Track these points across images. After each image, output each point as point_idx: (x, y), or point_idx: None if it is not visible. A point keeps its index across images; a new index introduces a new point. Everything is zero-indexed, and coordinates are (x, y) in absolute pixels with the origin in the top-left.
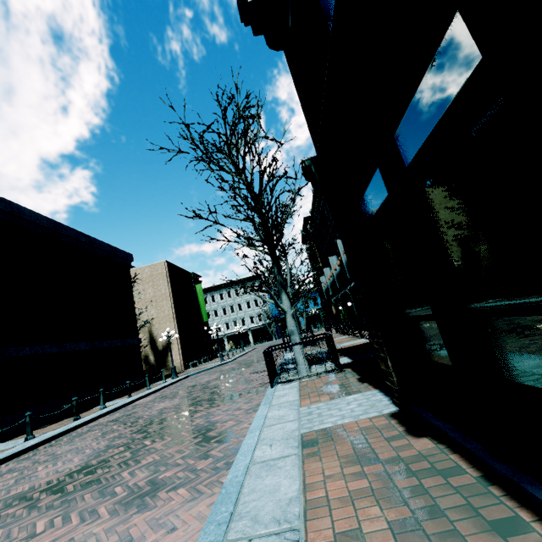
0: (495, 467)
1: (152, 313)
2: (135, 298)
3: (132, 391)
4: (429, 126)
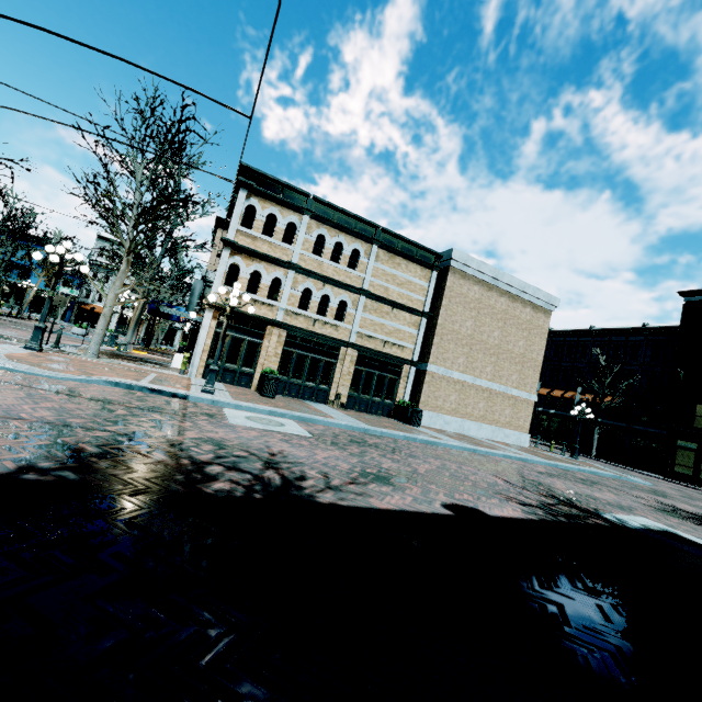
0: (695, 485)
1: None
2: None
3: None
4: None
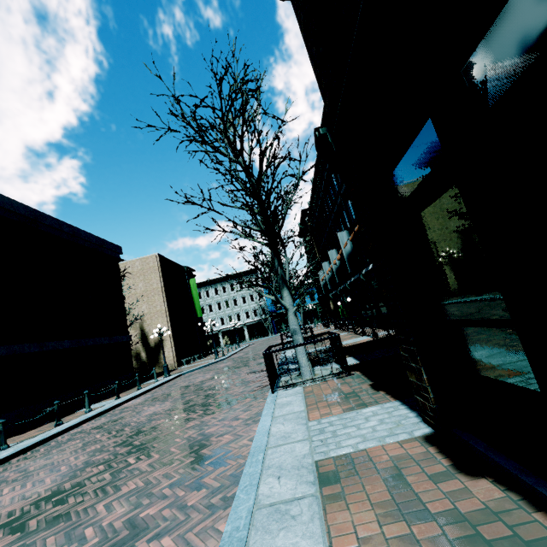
0: None
1: (144, 309)
2: (126, 293)
3: (122, 391)
4: (544, 33)
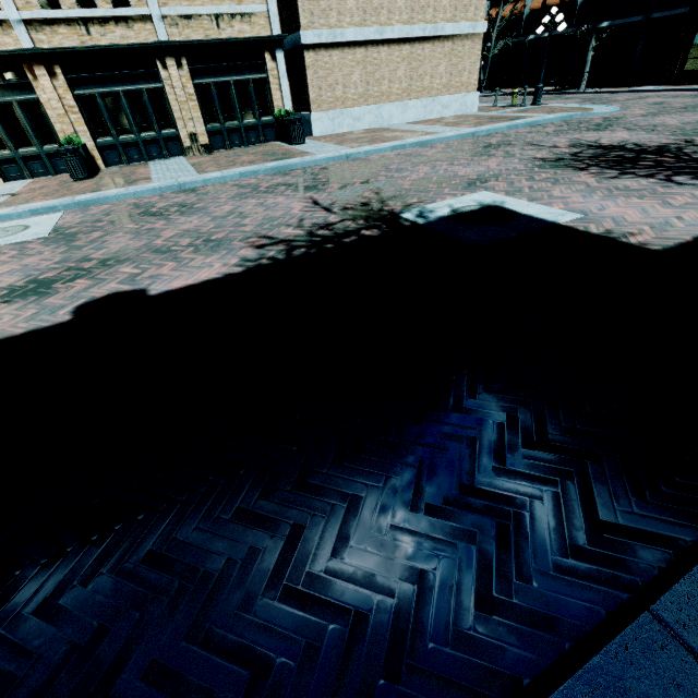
0: None
1: None
2: None
3: None
4: None
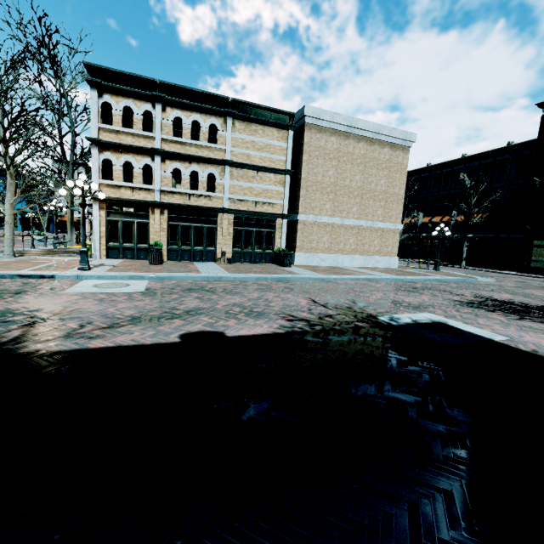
0: None
1: None
2: None
3: None
4: None
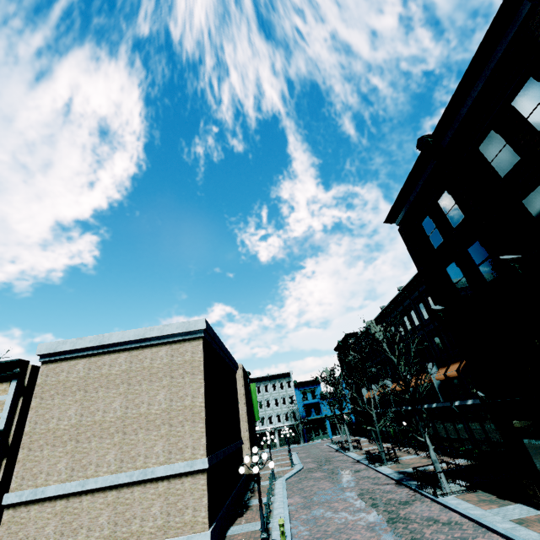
0: None
1: None
2: None
3: (251, 491)
4: None
